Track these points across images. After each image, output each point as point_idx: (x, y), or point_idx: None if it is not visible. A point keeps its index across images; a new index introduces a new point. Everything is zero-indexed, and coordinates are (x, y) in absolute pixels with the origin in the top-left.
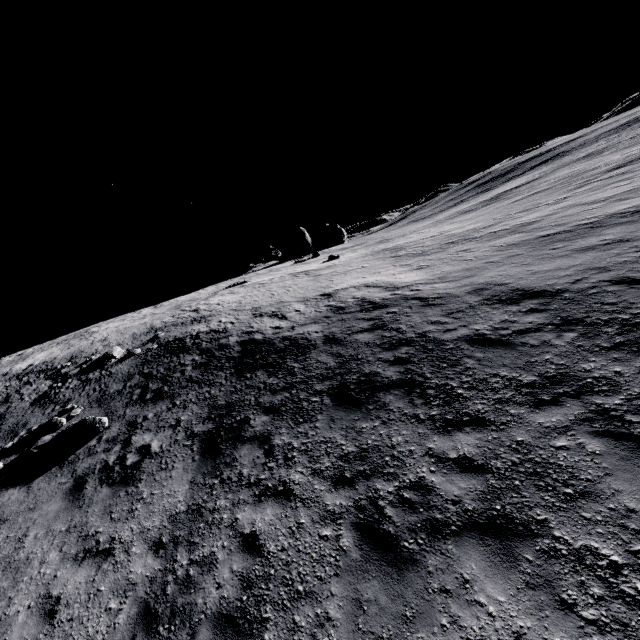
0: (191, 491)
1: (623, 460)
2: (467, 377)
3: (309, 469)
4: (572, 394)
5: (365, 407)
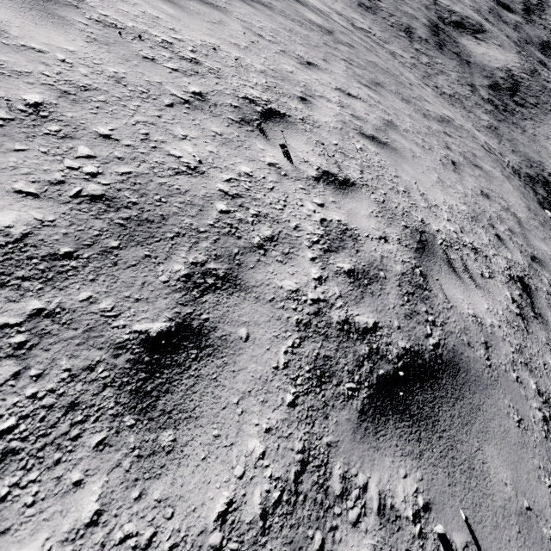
0: None
1: None
2: None
3: None
4: None
5: None
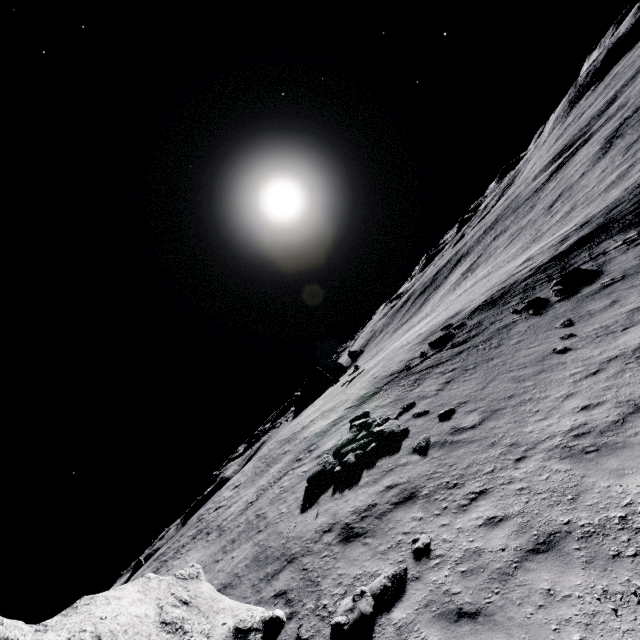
0: None
1: None
2: None
3: None
4: None
5: None
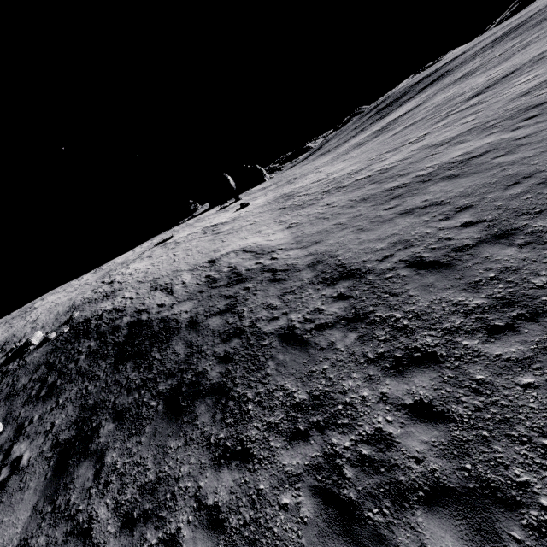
0: (29, 520)
1: (318, 536)
2: (262, 387)
3: (114, 501)
4: (321, 426)
5: (181, 419)
